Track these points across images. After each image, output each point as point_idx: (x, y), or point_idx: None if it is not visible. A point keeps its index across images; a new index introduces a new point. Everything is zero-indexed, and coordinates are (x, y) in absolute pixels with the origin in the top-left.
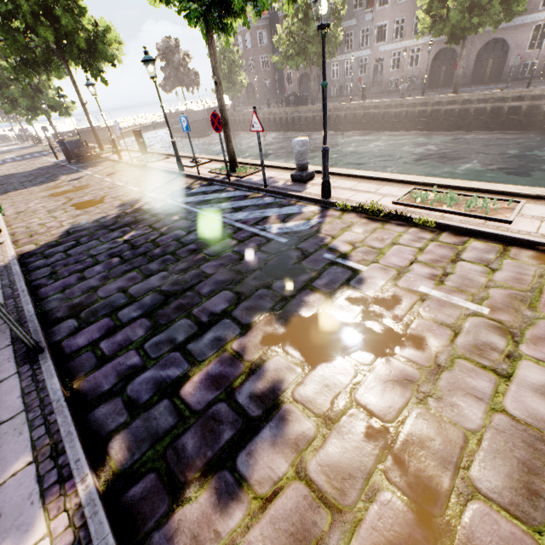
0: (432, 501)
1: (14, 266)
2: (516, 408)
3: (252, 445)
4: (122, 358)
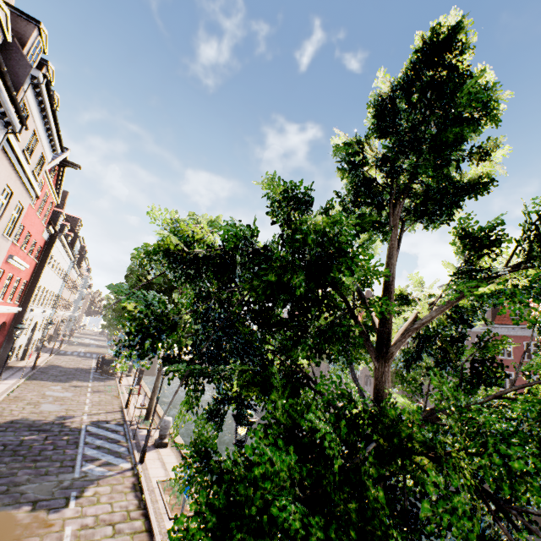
0: None
1: None
2: None
3: None
4: None
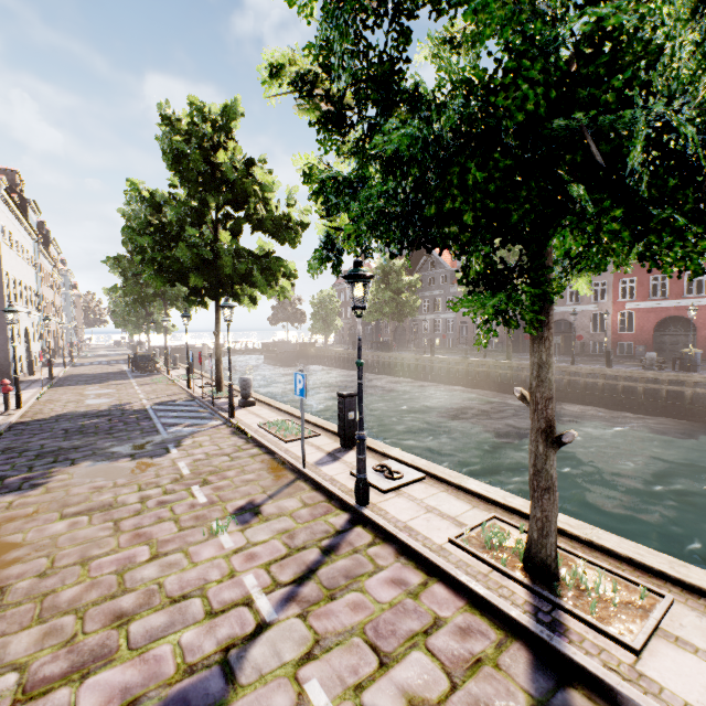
0: (43, 511)
1: (3, 426)
2: (123, 498)
3: (8, 494)
4: (1, 467)
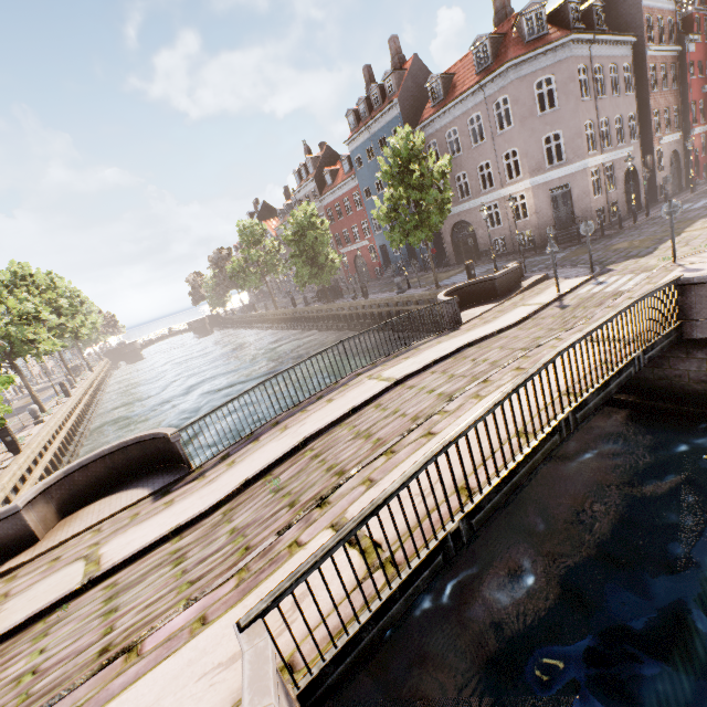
0: None
1: None
2: None
3: None
4: None
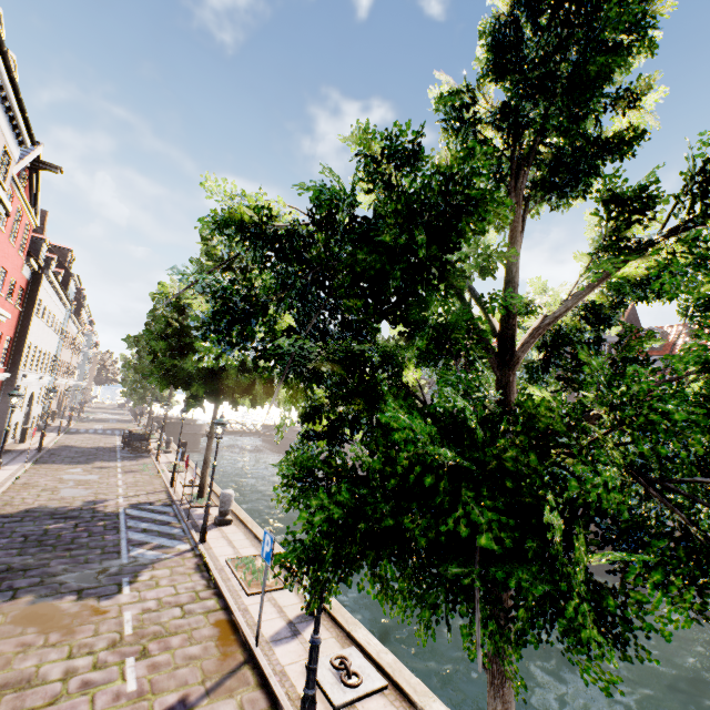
0: None
1: None
2: (47, 668)
3: None
4: None
